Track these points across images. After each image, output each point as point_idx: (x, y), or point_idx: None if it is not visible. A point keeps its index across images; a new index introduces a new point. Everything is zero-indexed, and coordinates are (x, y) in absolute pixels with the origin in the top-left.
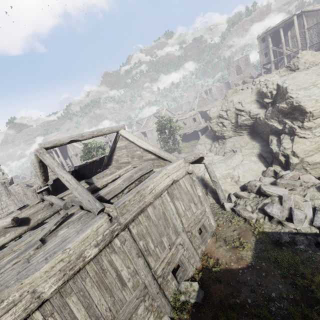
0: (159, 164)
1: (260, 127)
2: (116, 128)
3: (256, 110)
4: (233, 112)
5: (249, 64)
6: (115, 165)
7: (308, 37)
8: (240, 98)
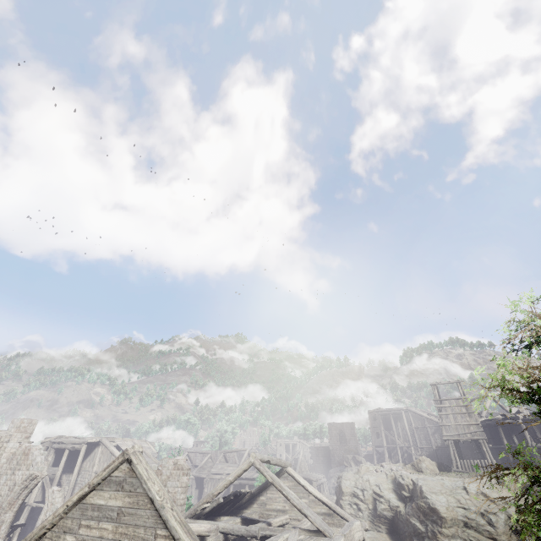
0: (332, 522)
1: (401, 524)
2: (287, 463)
3: (395, 501)
4: (371, 495)
5: (355, 435)
6: (256, 510)
7: (417, 437)
8: (377, 480)
